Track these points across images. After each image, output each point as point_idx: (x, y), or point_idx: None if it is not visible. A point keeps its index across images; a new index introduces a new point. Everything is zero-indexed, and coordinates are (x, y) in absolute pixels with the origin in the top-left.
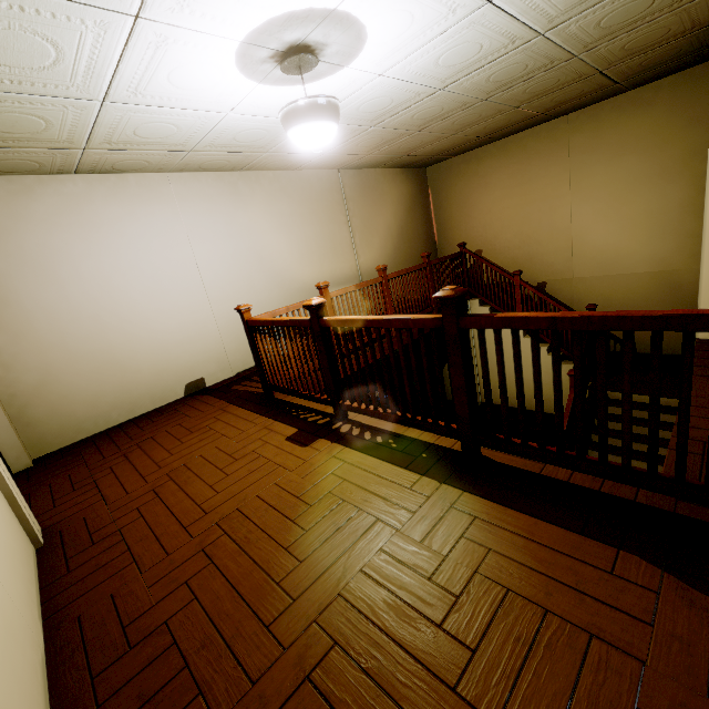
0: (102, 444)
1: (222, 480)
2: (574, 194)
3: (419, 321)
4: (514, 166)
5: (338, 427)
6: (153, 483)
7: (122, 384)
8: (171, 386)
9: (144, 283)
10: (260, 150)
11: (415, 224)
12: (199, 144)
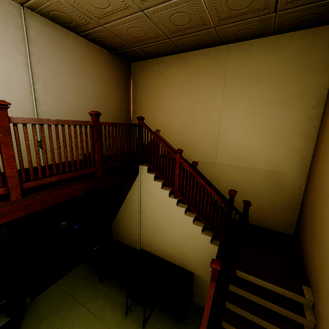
0: None
1: None
2: (224, 103)
3: None
4: (188, 74)
5: None
6: None
7: None
8: None
9: None
10: None
11: (115, 98)
12: None
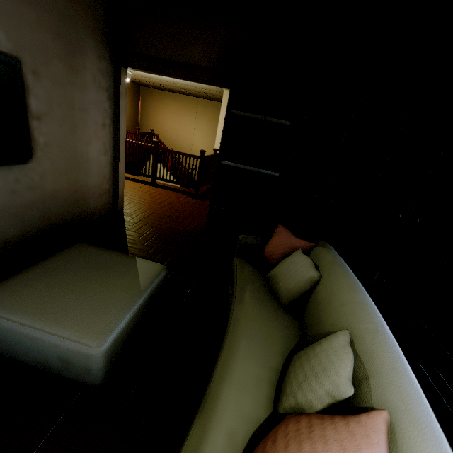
0: None
1: None
2: (196, 128)
3: (147, 145)
4: (178, 106)
5: None
6: None
7: None
8: None
9: None
10: None
11: (131, 111)
12: None
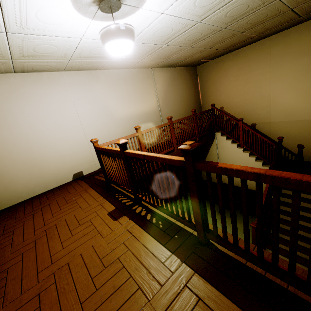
0: (27, 206)
1: (68, 239)
2: (273, 78)
3: (171, 161)
4: (241, 64)
5: (135, 208)
6: (37, 236)
7: (41, 175)
8: (65, 175)
9: (51, 126)
10: (107, 58)
11: (190, 94)
12: (73, 56)
